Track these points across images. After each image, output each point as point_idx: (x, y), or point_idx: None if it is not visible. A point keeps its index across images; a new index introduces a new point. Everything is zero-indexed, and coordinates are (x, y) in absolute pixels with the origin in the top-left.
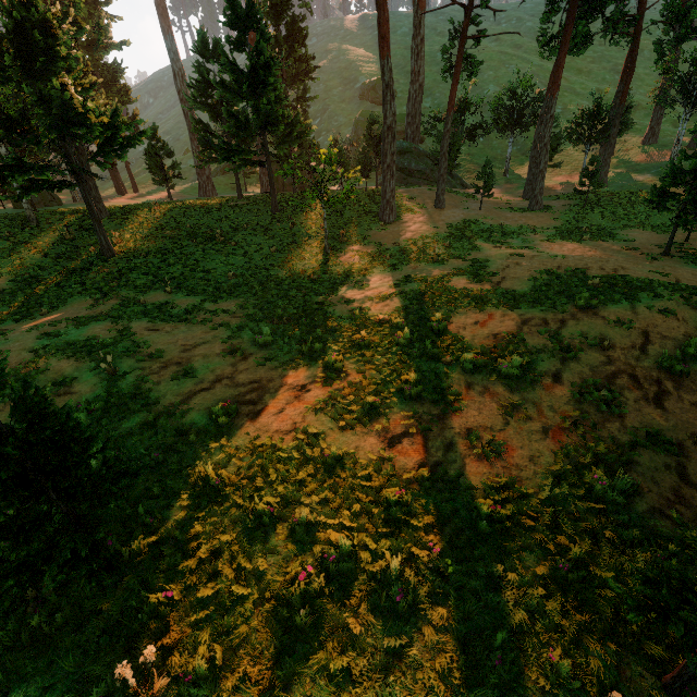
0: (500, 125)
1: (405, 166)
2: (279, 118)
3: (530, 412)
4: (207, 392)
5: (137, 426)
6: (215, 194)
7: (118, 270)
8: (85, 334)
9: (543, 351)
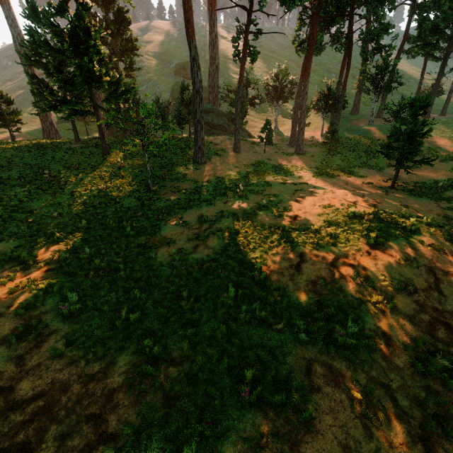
0: (270, 98)
1: (210, 121)
2: (102, 76)
3: (385, 404)
4: None
5: None
6: (58, 137)
7: None
8: None
9: (363, 301)
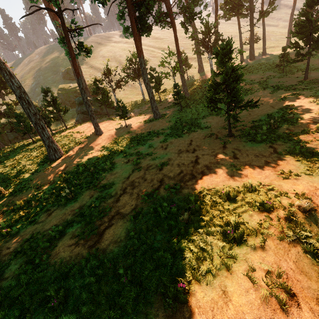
0: (131, 78)
1: (84, 110)
2: None
3: None
4: None
5: None
6: None
7: None
8: None
9: None
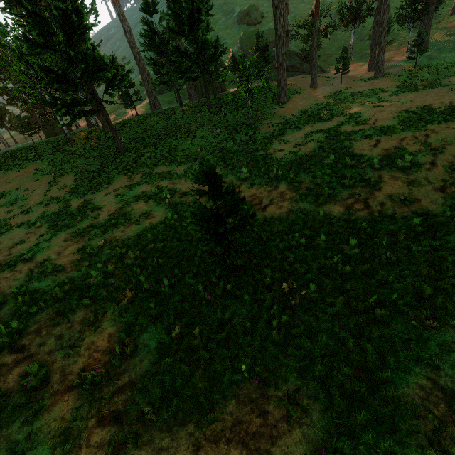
0: (344, 22)
1: None
2: (209, 44)
3: (423, 182)
4: None
5: None
6: (160, 107)
7: (132, 158)
8: (139, 192)
9: (420, 152)
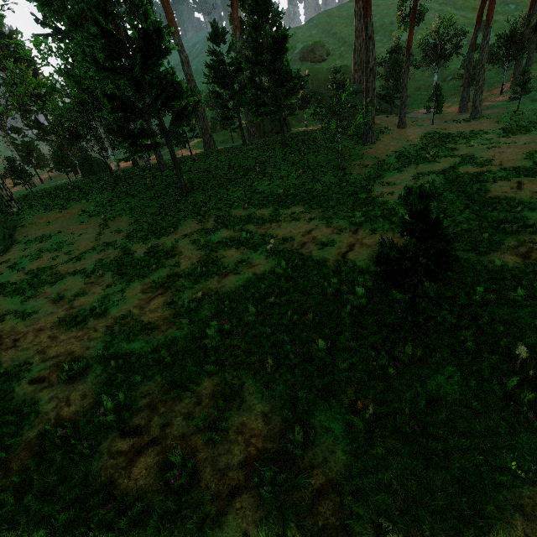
0: (427, 60)
1: (358, 103)
2: (292, 75)
3: None
4: (352, 252)
5: (330, 272)
6: (215, 147)
7: (200, 200)
8: (221, 237)
9: None
